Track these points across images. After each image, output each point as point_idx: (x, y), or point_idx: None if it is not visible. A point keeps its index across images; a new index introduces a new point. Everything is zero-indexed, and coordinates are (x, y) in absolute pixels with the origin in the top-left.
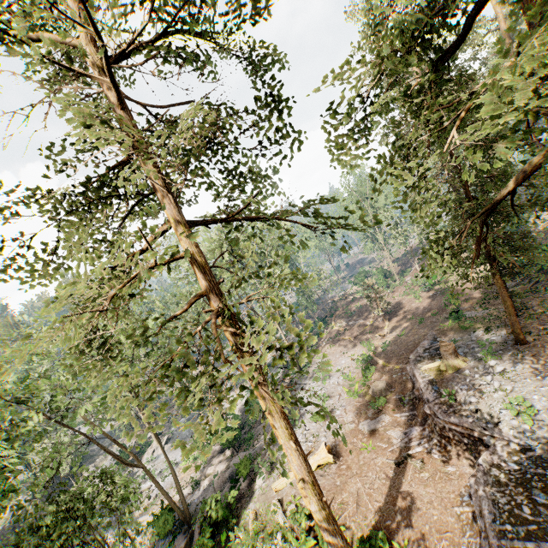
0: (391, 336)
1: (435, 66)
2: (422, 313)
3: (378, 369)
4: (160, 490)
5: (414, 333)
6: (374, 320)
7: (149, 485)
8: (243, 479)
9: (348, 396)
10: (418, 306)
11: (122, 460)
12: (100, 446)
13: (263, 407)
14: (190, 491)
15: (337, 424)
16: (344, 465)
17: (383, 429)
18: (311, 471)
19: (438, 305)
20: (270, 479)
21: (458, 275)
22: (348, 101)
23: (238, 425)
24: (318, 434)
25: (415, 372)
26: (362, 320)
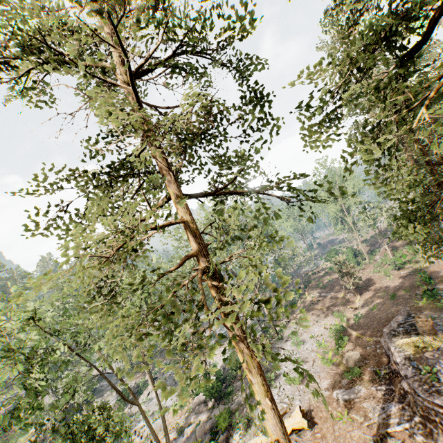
0: (363, 309)
1: (400, 63)
2: (393, 290)
3: (351, 339)
4: (150, 429)
5: (387, 308)
6: (345, 293)
7: (142, 424)
8: (222, 431)
9: (322, 362)
10: (389, 283)
11: (122, 396)
12: (106, 381)
13: (242, 360)
14: (175, 436)
15: (311, 389)
16: (319, 432)
17: (358, 400)
18: (286, 432)
19: (410, 282)
20: (246, 435)
21: (431, 251)
22: (321, 95)
23: (220, 379)
24: (292, 397)
25: (390, 345)
26: (334, 293)
